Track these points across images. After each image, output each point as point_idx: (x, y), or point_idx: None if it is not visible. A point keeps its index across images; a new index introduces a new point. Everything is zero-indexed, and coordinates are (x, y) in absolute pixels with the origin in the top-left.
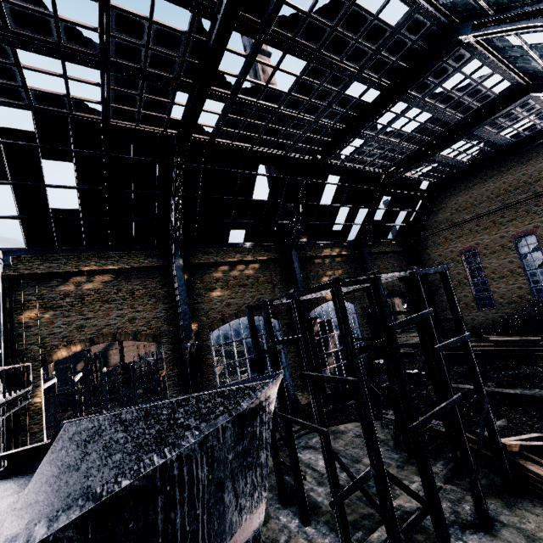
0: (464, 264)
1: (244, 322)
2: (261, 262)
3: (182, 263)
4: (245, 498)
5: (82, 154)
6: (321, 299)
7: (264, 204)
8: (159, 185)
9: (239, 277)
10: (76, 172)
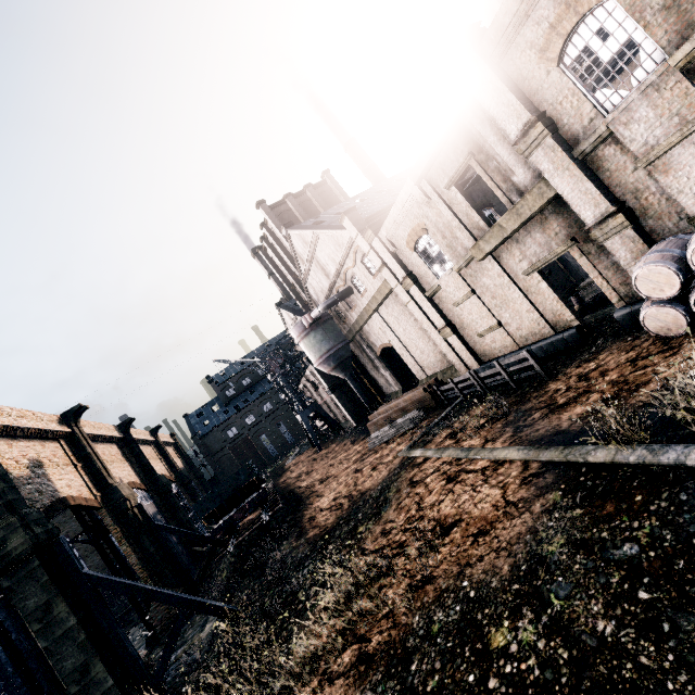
0: None
1: None
2: None
3: None
4: None
5: None
6: None
7: None
8: None
9: None
10: None
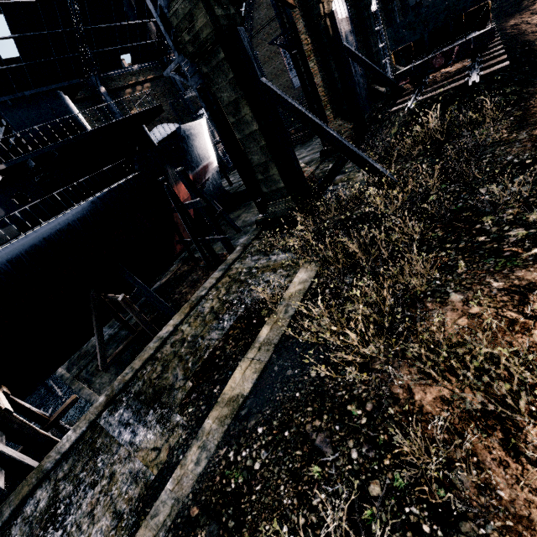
0: (282, 55)
1: (160, 129)
2: (151, 81)
3: (105, 90)
4: (211, 151)
5: (6, 5)
6: (200, 104)
7: (136, 26)
8: (62, 23)
9: (142, 97)
10: (7, 23)
